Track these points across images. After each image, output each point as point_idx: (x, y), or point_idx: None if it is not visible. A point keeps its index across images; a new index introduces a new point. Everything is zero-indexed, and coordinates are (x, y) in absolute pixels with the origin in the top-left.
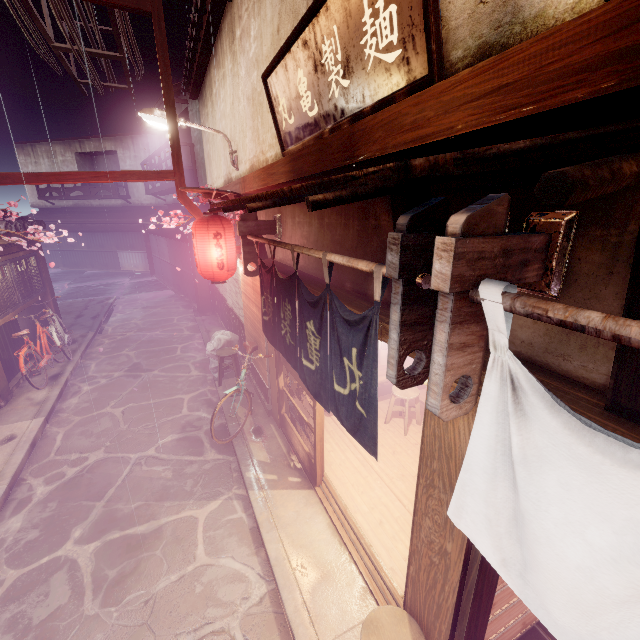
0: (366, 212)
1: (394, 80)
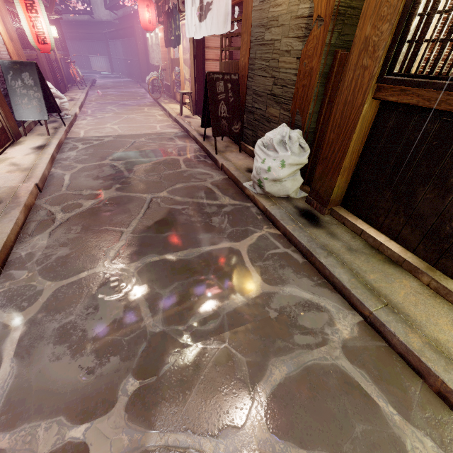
0: None
1: None
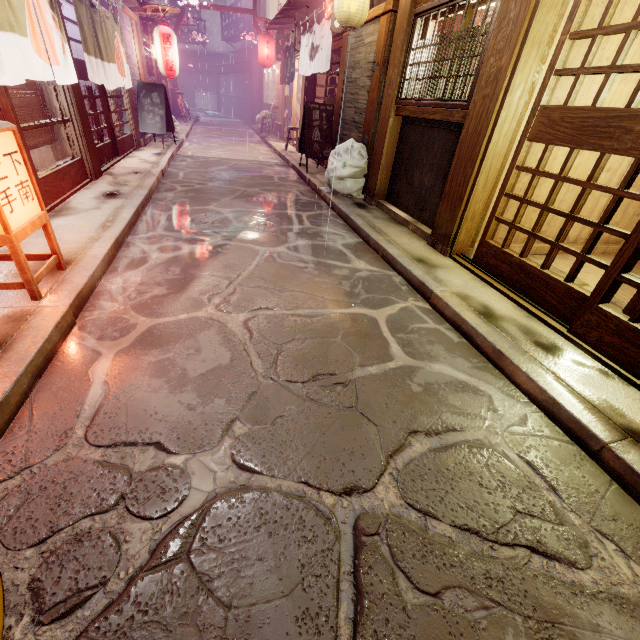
0: None
1: None
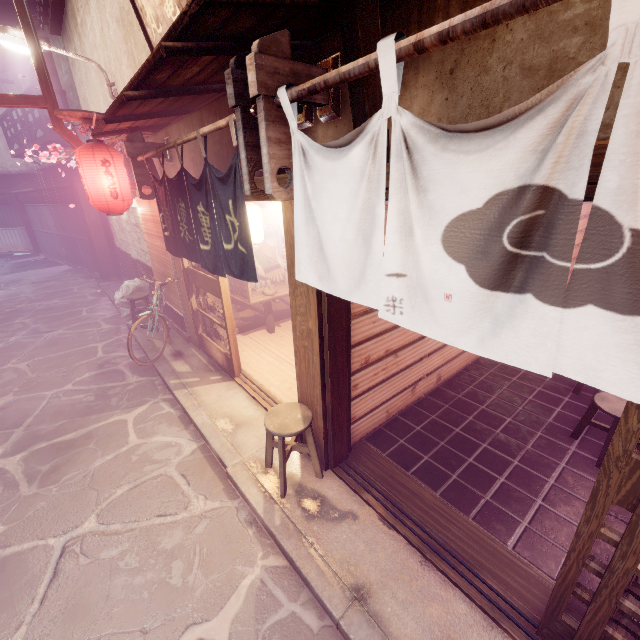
0: None
1: None
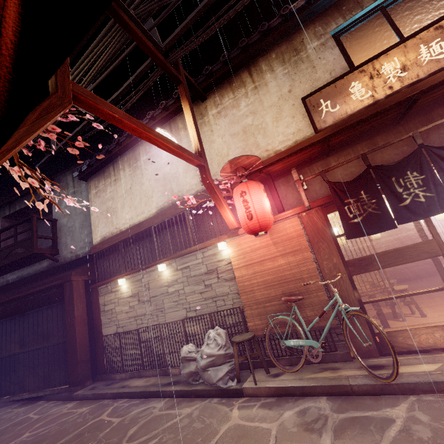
0: (429, 118)
1: (442, 63)
